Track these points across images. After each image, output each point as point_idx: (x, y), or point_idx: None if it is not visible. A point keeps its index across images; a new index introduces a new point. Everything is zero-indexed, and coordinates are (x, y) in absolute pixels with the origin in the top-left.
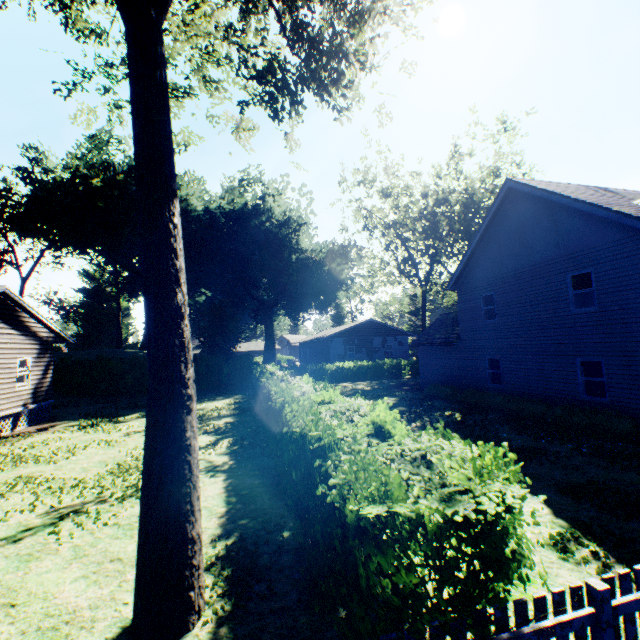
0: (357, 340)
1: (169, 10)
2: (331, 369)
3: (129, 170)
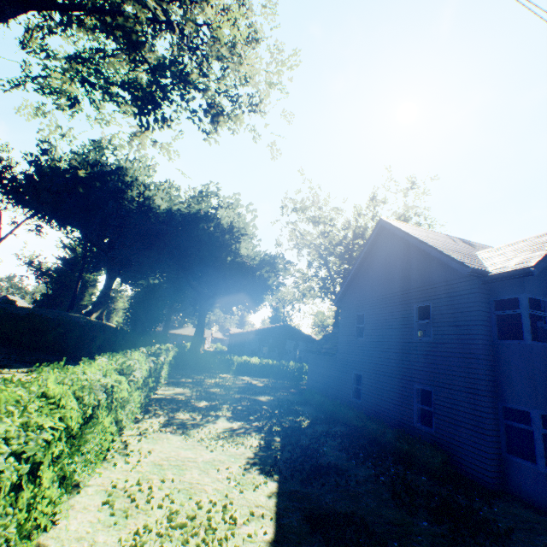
0: (272, 340)
1: (7, 18)
2: (239, 362)
3: (115, 169)
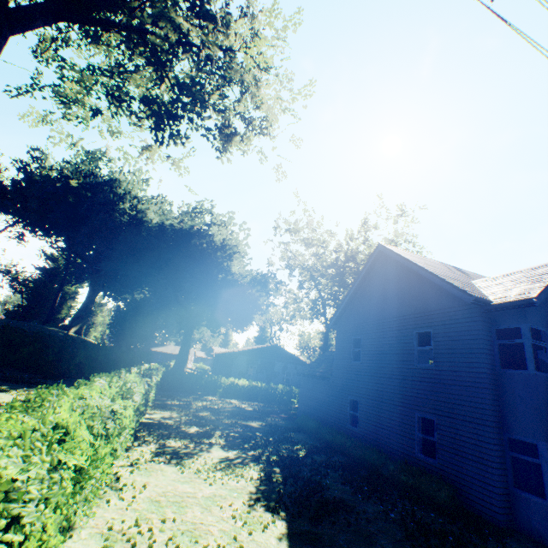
0: (260, 361)
1: (38, 26)
2: (226, 383)
3: (108, 181)
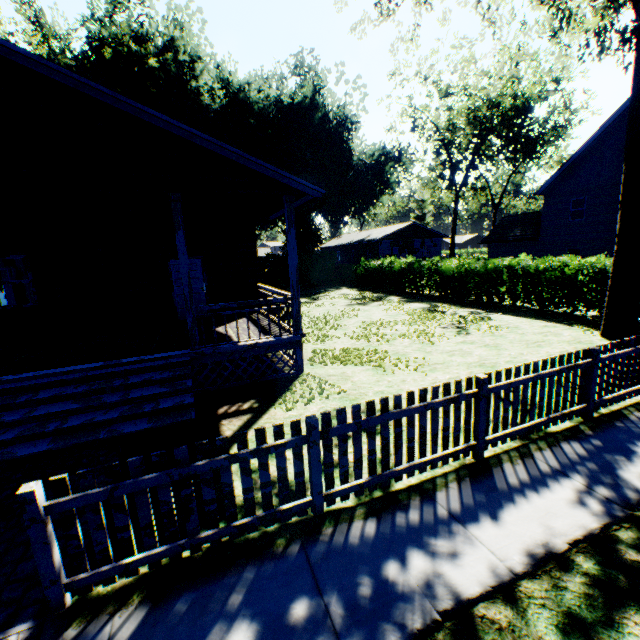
0: (401, 242)
1: None
2: None
3: (166, 45)
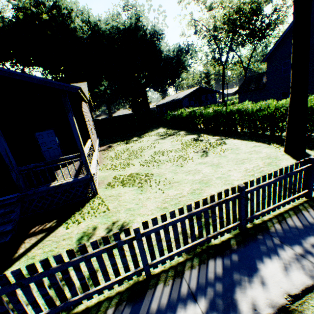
0: (194, 98)
1: None
2: None
3: (53, 6)
